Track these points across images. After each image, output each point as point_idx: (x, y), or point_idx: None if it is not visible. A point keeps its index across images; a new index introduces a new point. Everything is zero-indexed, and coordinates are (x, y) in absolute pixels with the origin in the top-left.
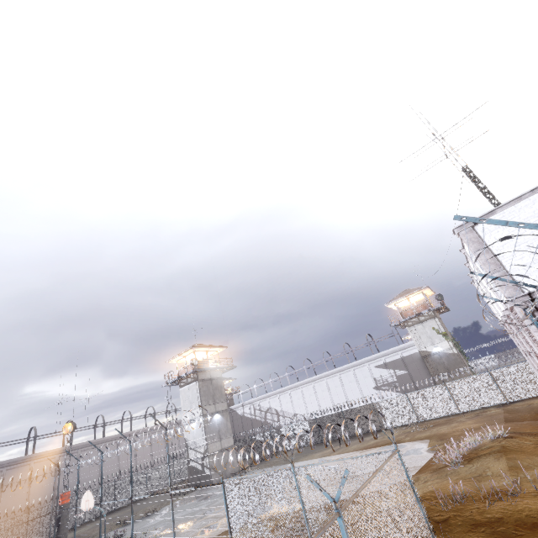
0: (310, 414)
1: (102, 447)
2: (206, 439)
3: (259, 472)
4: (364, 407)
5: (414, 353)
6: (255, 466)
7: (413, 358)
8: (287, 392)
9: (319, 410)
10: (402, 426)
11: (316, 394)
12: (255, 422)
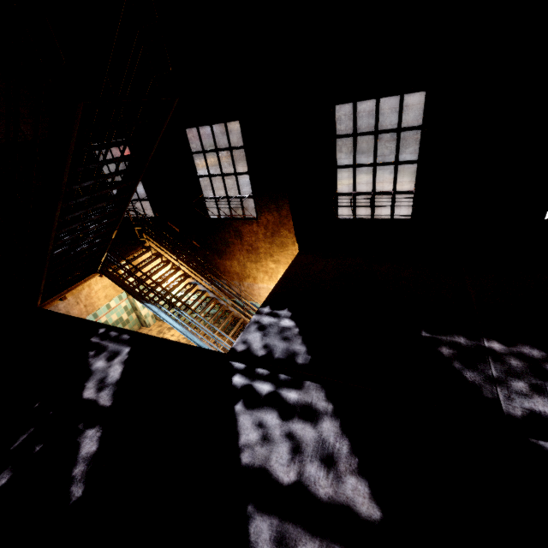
0: None
1: None
2: None
3: None
4: None
5: None
6: None
7: None
8: None
9: None
10: None
11: None
12: None
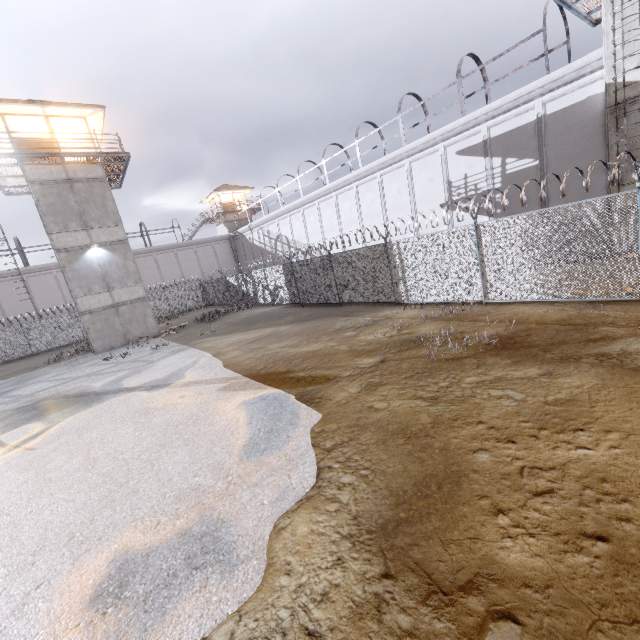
0: (281, 256)
1: (28, 279)
2: (70, 290)
3: (139, 352)
4: (368, 250)
5: (588, 98)
6: (189, 327)
7: (574, 117)
8: (300, 210)
9: (340, 244)
10: (438, 305)
11: (339, 216)
12: (265, 253)
